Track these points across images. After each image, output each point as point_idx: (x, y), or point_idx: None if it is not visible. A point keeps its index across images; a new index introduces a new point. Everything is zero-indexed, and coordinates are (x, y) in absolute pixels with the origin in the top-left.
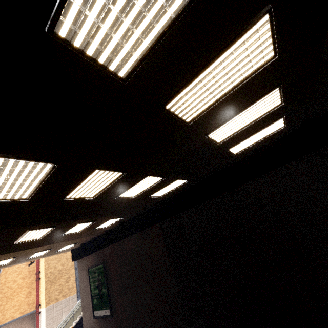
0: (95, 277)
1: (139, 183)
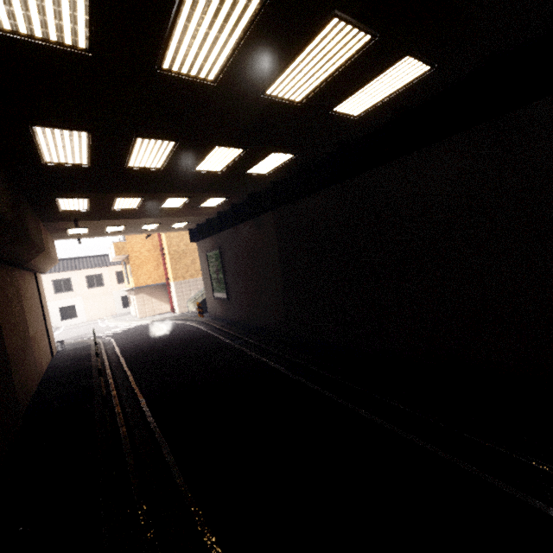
0: (213, 262)
1: (212, 155)
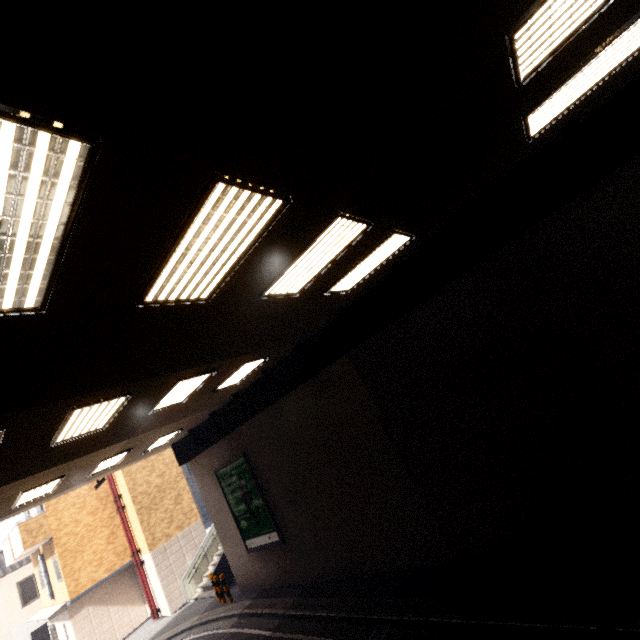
0: (233, 482)
1: (314, 246)
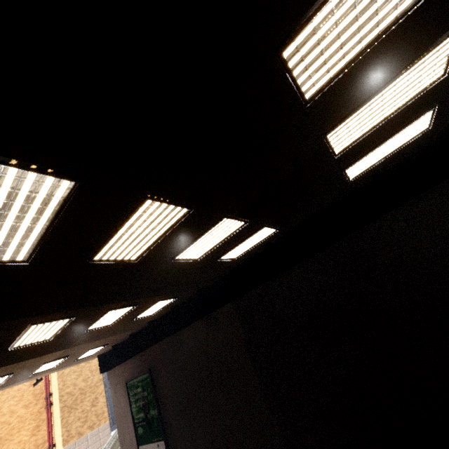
0: (138, 393)
1: (209, 233)
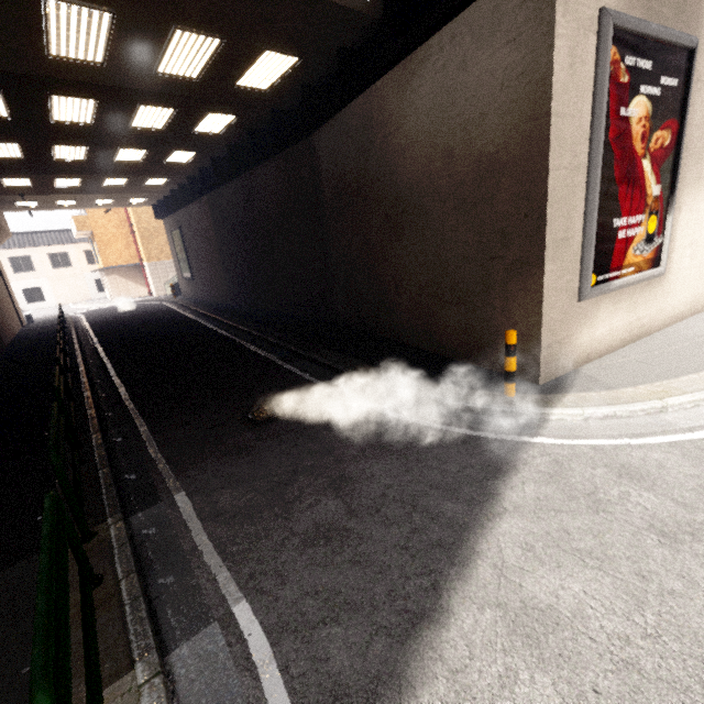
0: (177, 241)
1: (122, 153)
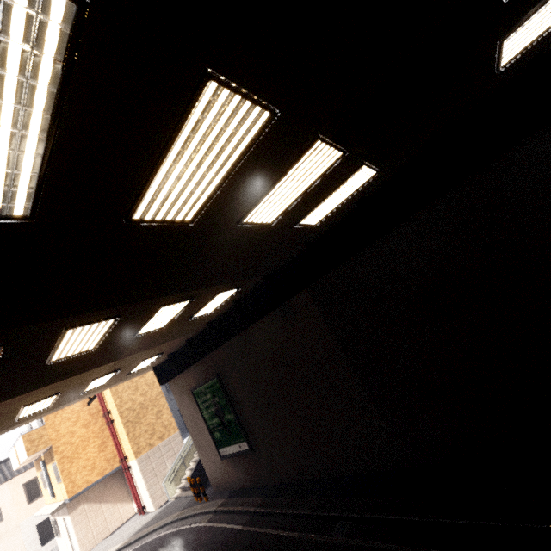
0: (207, 400)
1: (292, 172)
